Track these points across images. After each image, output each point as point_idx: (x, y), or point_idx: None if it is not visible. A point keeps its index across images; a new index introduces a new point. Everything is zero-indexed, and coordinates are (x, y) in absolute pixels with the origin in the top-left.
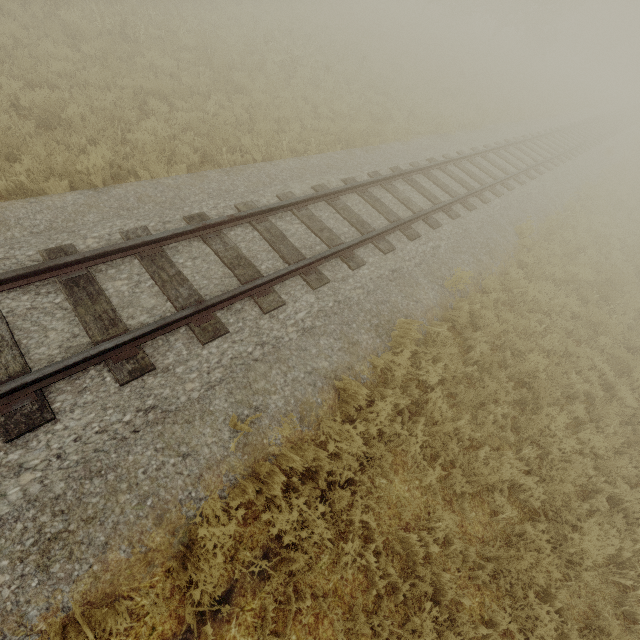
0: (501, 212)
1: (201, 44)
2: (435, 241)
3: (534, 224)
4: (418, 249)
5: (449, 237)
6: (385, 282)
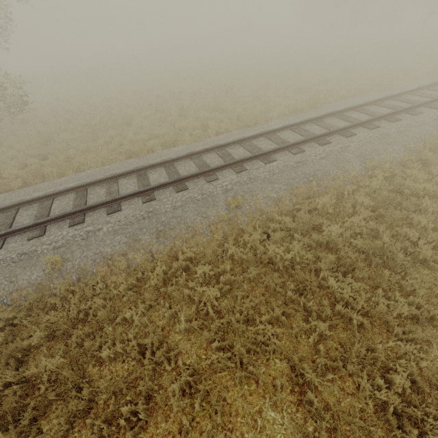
0: (228, 187)
1: (101, 120)
2: (97, 225)
3: (276, 194)
4: (68, 234)
5: (120, 220)
6: (7, 263)
